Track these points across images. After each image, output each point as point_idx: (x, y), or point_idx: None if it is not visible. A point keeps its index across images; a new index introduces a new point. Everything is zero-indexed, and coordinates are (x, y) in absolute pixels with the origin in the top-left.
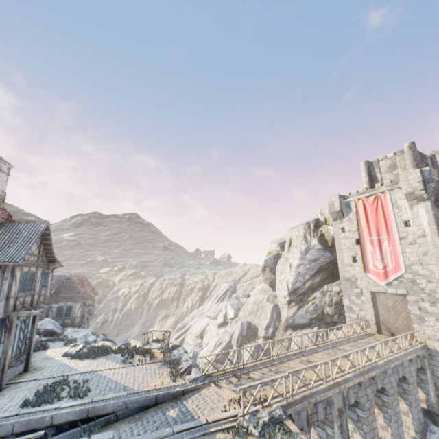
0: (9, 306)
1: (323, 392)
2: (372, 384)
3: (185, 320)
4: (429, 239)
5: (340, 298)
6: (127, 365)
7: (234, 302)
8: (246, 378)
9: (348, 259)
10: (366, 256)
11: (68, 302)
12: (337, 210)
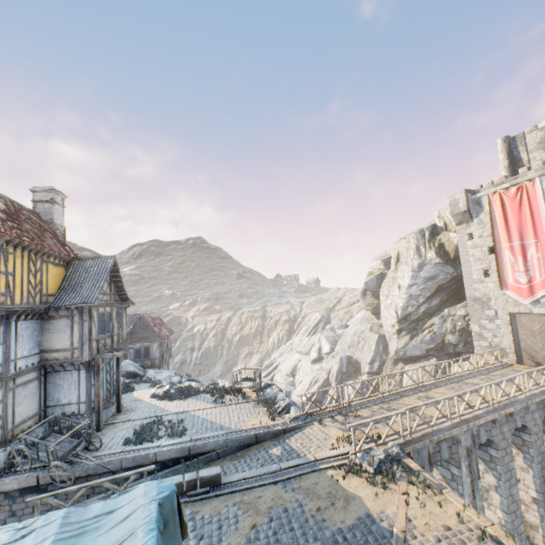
0: (93, 349)
1: (447, 430)
2: (510, 421)
3: (272, 357)
4: None
5: (466, 324)
6: (220, 405)
7: (329, 335)
8: (354, 417)
9: (478, 274)
10: (504, 268)
11: (144, 343)
12: (463, 210)
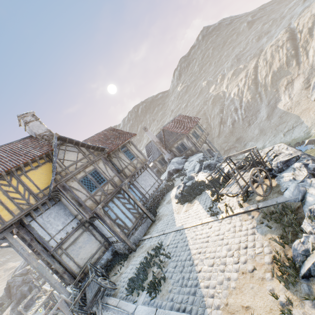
0: (89, 207)
1: None
2: None
3: None
4: None
5: None
6: (211, 220)
7: None
8: None
9: None
10: None
11: (178, 142)
12: None
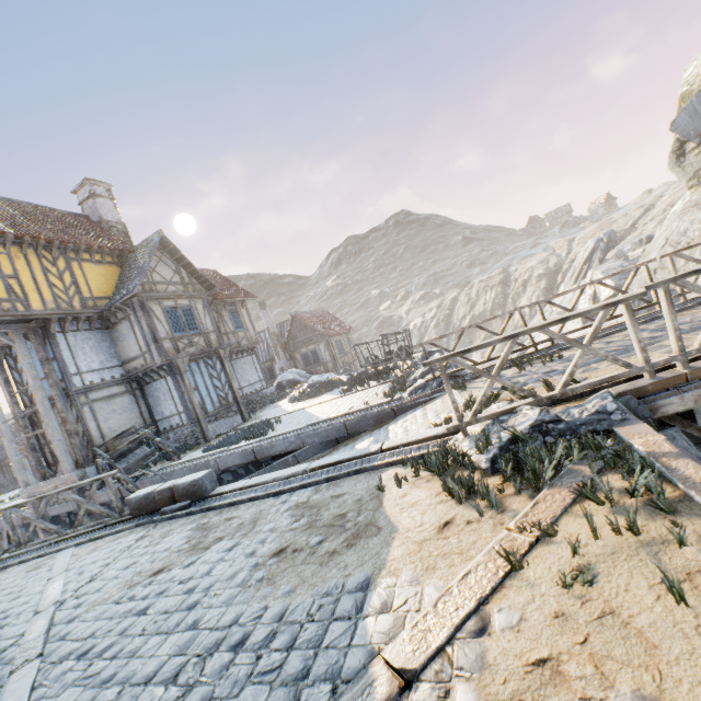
0: (167, 351)
1: None
2: None
3: None
4: None
5: None
6: (343, 395)
7: (610, 267)
8: (546, 363)
9: None
10: None
11: (309, 347)
12: None
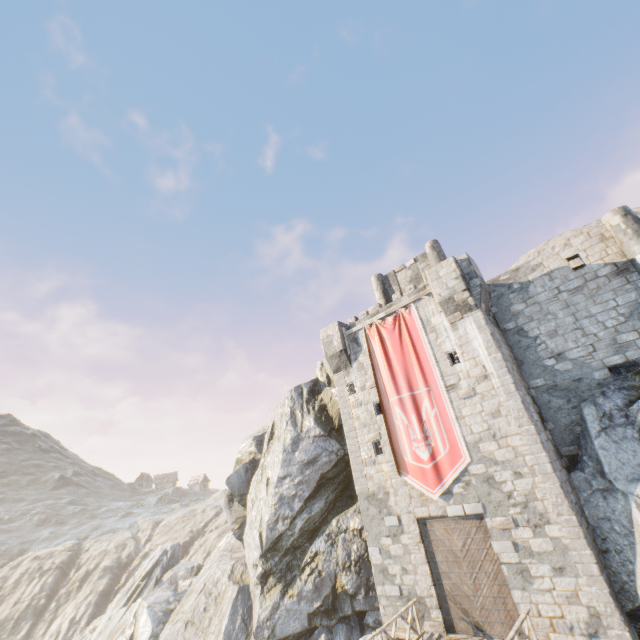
0: None
1: None
2: None
3: None
4: (497, 382)
5: (365, 545)
6: None
7: (159, 598)
8: None
9: (368, 449)
10: (397, 436)
11: None
12: (339, 350)
